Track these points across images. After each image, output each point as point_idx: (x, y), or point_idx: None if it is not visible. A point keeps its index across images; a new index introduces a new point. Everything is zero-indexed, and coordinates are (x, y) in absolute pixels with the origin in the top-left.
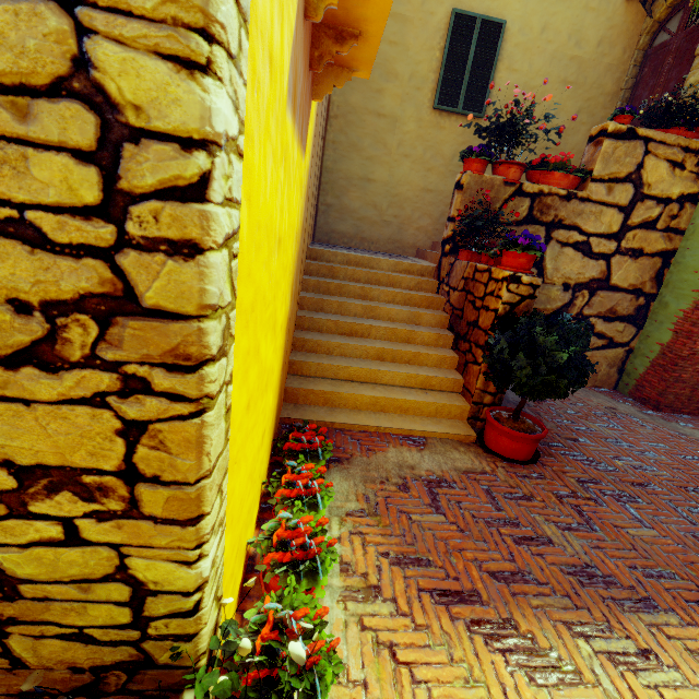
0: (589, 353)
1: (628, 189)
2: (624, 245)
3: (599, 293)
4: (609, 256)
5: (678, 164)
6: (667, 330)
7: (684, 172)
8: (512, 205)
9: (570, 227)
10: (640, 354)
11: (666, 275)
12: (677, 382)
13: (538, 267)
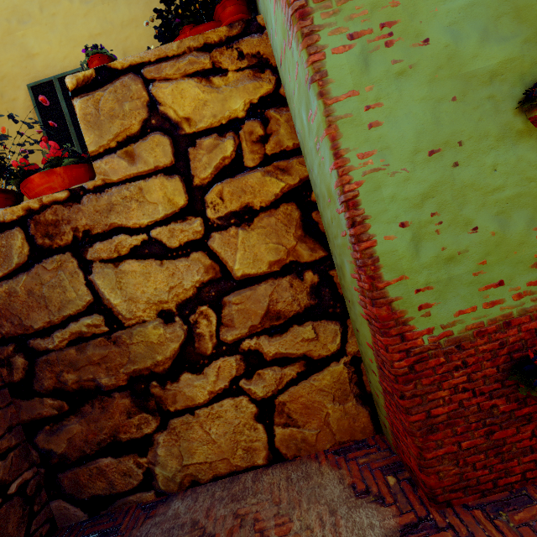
0: (284, 395)
1: (159, 141)
2: (214, 214)
3: (227, 299)
4: (203, 240)
5: (211, 71)
6: (362, 317)
7: (228, 75)
8: (1, 248)
9: (109, 233)
10: (367, 365)
11: (322, 221)
12: (436, 430)
13: (101, 309)
